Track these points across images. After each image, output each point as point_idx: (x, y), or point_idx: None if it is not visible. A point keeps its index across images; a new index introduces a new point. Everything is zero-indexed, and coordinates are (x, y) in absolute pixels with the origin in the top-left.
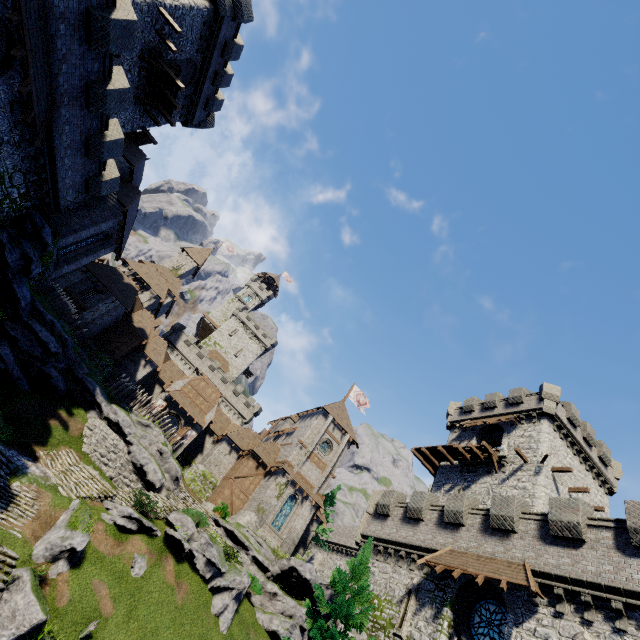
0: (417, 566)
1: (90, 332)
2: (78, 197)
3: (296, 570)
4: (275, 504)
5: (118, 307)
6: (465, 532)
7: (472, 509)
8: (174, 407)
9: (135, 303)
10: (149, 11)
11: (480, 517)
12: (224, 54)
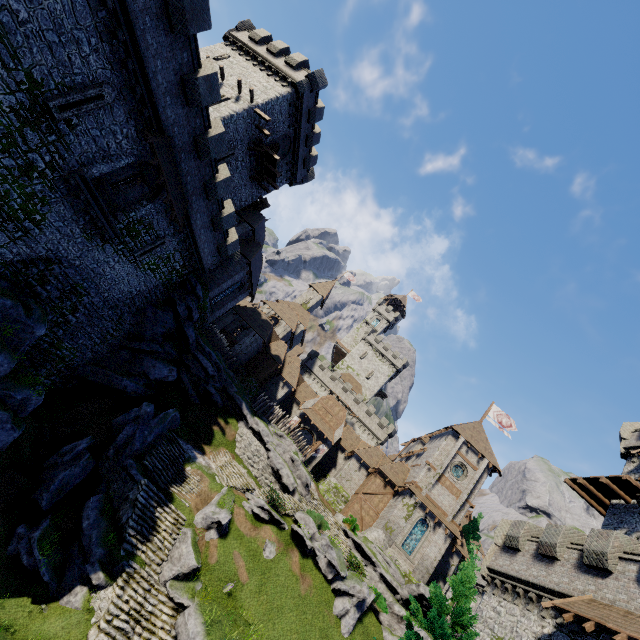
0: (550, 613)
1: (240, 360)
2: (215, 260)
3: (426, 599)
4: (403, 525)
5: (258, 339)
6: (612, 580)
7: (624, 553)
8: (307, 423)
9: (272, 335)
10: (248, 115)
11: (634, 564)
12: (309, 120)
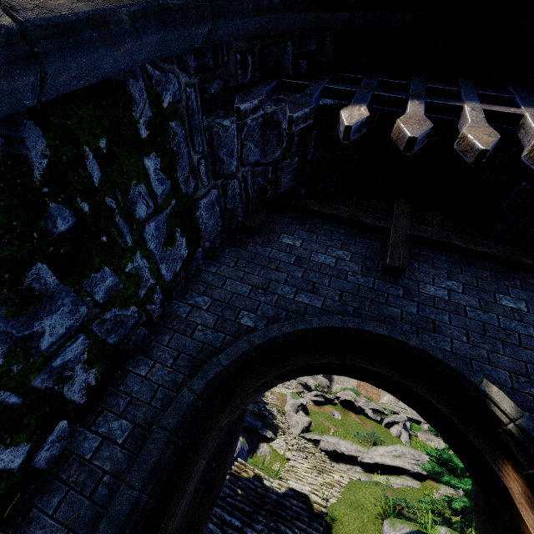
0: None
1: None
2: None
3: None
4: None
5: None
6: None
7: None
8: None
9: None
10: None
11: None
12: None
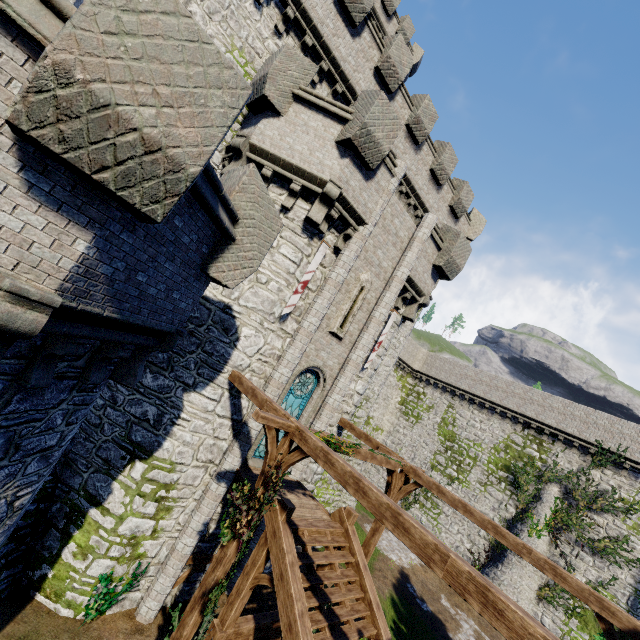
0: None
1: None
2: None
3: None
4: None
5: None
6: None
7: None
8: None
9: None
10: None
11: None
12: None
